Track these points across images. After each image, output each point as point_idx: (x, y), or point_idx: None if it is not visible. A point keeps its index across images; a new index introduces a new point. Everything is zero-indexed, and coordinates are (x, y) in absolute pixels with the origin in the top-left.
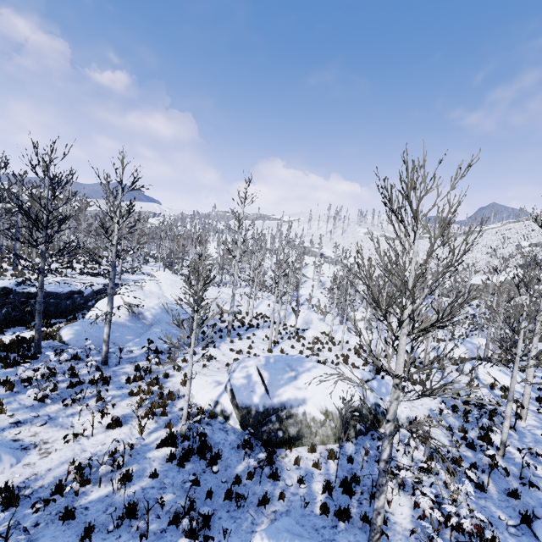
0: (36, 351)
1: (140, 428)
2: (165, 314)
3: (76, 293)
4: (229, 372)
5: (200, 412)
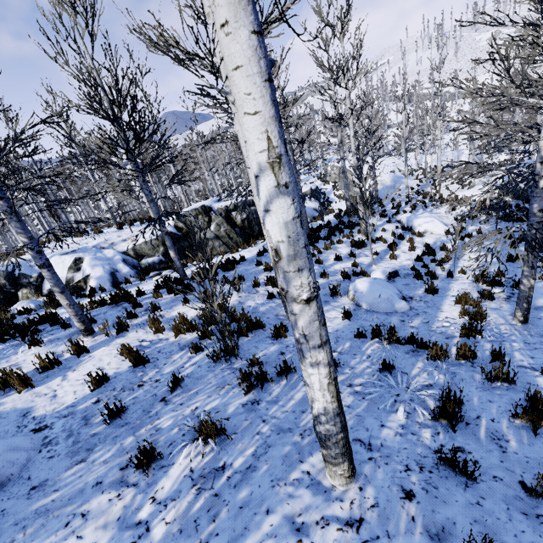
0: (377, 201)
1: (470, 206)
2: (394, 177)
3: (317, 188)
4: (481, 183)
5: (484, 200)
